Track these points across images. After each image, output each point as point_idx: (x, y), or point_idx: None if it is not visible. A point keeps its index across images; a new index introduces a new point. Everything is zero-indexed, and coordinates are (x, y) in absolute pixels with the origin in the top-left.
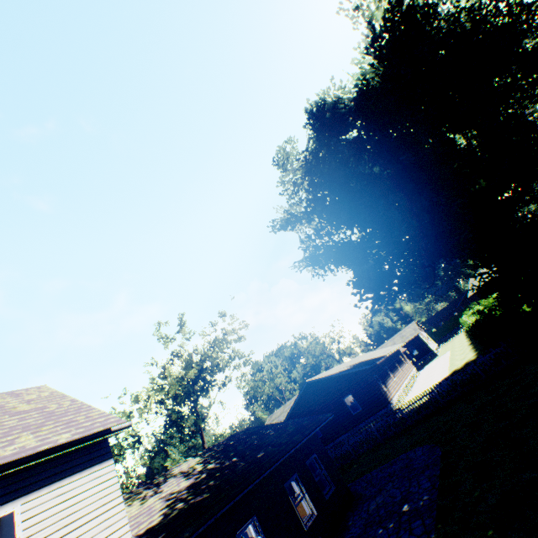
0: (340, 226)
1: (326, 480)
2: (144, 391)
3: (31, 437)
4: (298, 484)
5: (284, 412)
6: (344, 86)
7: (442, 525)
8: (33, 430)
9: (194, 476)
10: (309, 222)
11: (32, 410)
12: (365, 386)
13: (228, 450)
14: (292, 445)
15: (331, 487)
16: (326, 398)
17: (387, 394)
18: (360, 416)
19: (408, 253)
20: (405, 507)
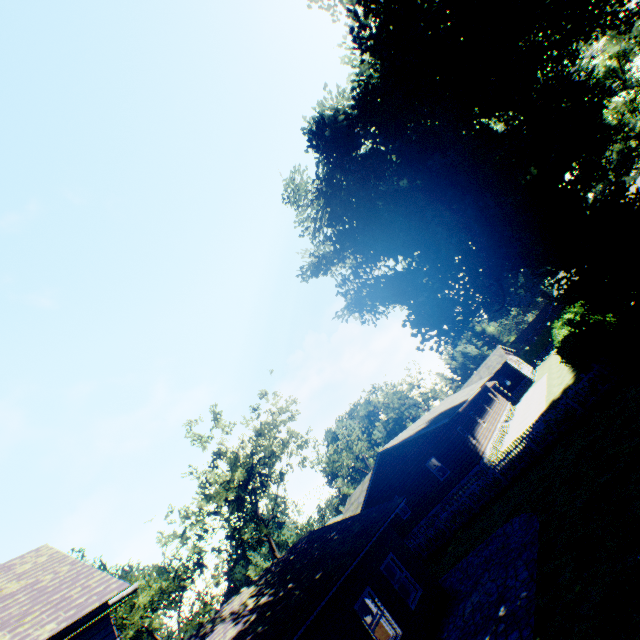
0: (380, 258)
1: (410, 583)
2: (193, 502)
3: (7, 639)
4: (374, 599)
5: (363, 491)
6: (343, 91)
7: (541, 639)
8: (12, 626)
9: (243, 619)
10: (342, 261)
11: (20, 591)
12: (448, 444)
13: (285, 570)
14: (353, 555)
15: (417, 590)
16: (406, 466)
17: (478, 447)
18: (450, 481)
19: (463, 275)
20: (502, 610)
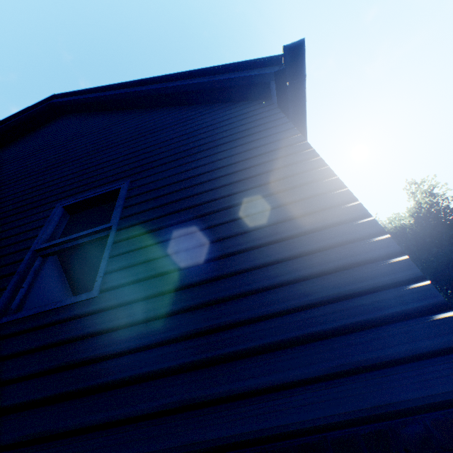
0: None
1: None
2: None
3: None
4: None
5: None
6: (378, 220)
7: None
8: None
9: None
10: None
11: None
12: None
13: None
14: None
15: None
16: None
17: None
18: None
19: None
20: None
